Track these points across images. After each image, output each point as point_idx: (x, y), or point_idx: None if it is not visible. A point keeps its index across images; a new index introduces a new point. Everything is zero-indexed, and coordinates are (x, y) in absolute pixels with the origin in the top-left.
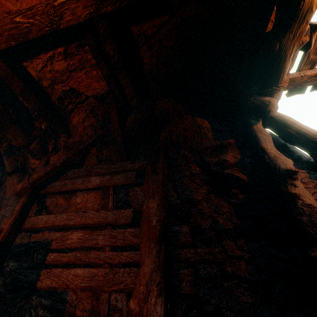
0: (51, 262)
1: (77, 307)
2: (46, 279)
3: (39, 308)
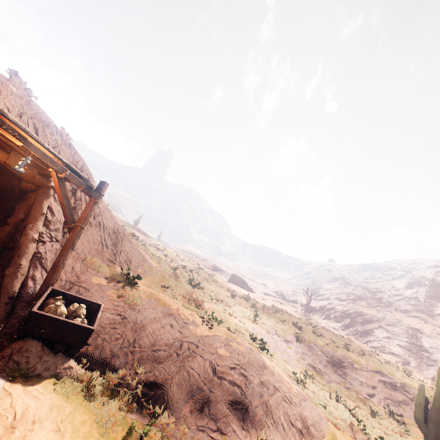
0: None
1: None
2: None
3: None
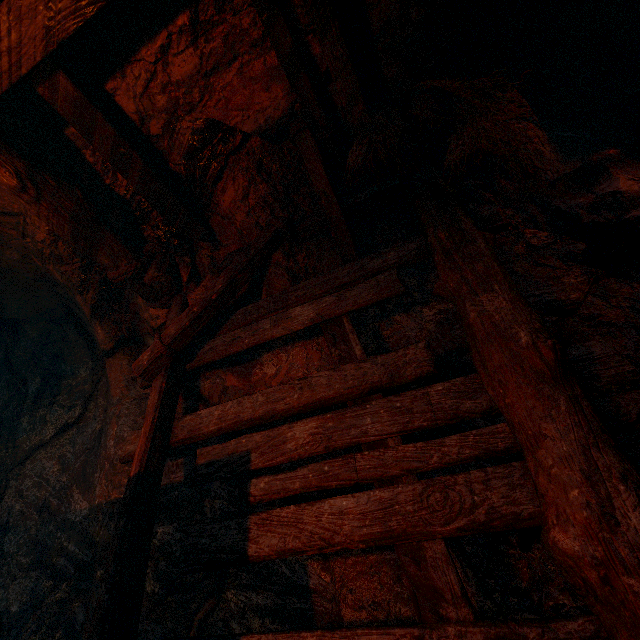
0: (264, 497)
1: (340, 602)
2: (265, 534)
3: (249, 615)
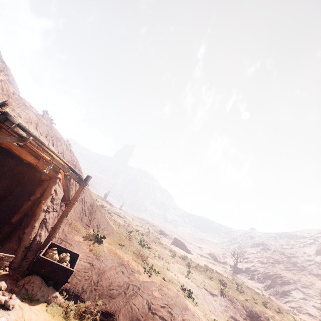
0: None
1: None
2: None
3: None
